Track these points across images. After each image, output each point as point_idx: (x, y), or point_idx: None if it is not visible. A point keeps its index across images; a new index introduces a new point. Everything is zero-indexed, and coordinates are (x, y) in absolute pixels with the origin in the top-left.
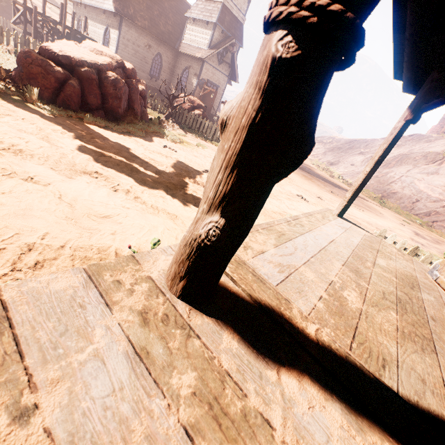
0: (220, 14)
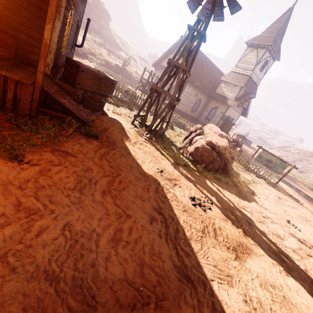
0: (246, 81)
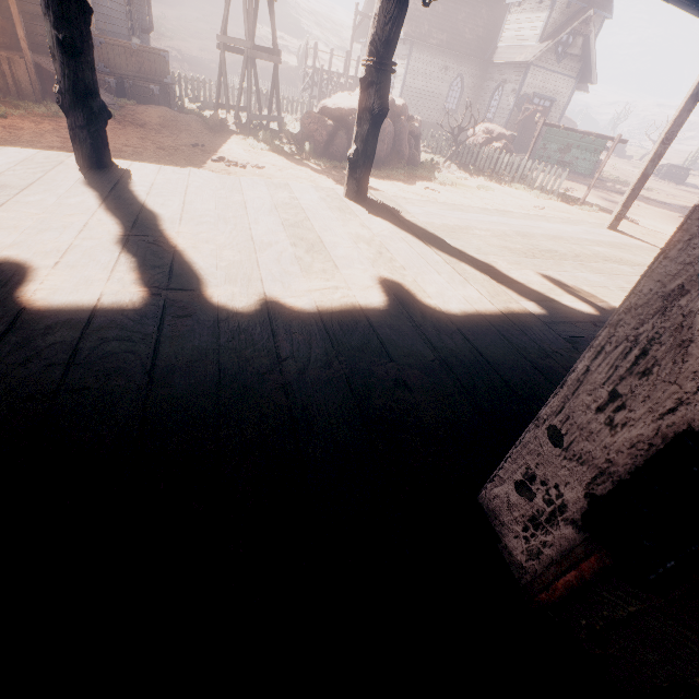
0: None
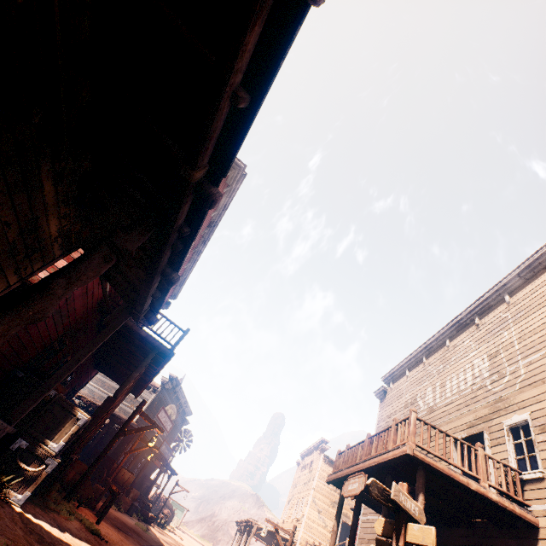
0: None
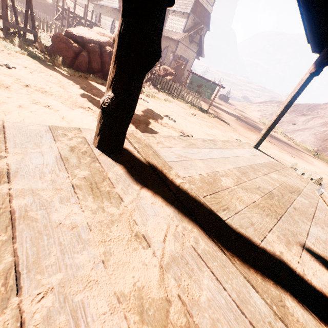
0: (193, 6)
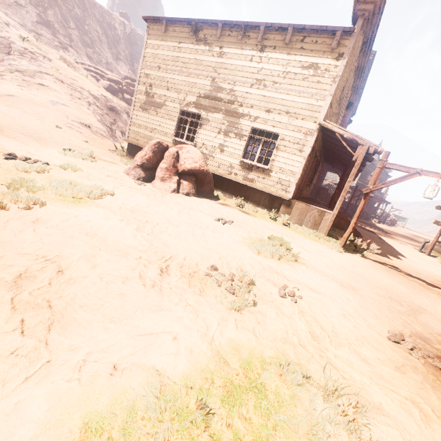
0: None
